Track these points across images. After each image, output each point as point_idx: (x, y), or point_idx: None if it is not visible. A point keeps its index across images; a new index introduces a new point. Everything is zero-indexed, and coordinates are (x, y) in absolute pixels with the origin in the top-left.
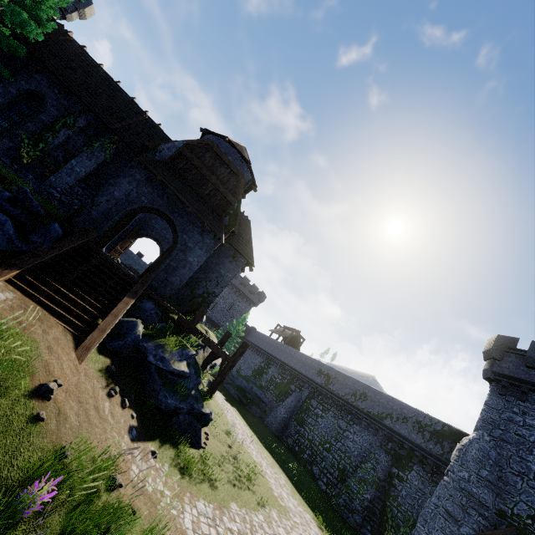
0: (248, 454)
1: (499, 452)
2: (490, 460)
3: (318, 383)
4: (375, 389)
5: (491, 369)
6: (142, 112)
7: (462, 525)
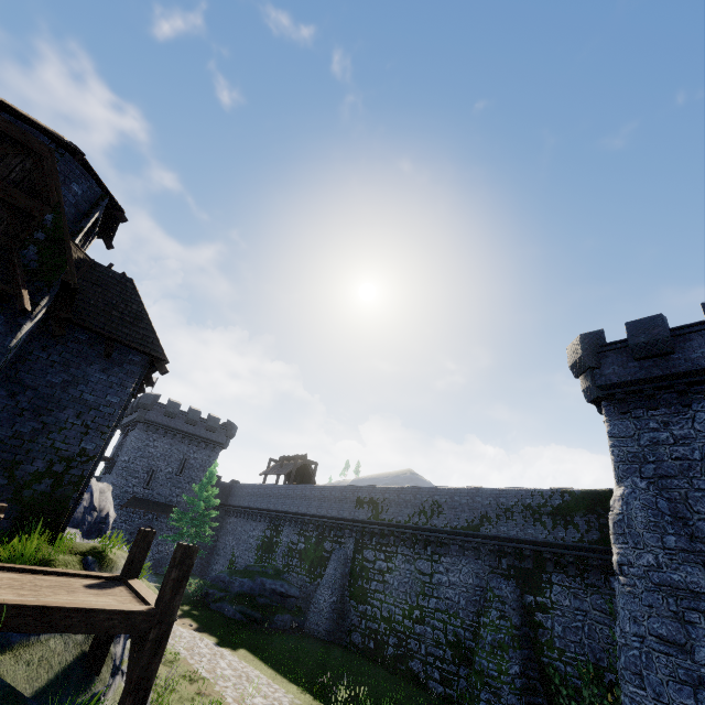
0: None
1: (668, 497)
2: (665, 516)
3: (363, 520)
4: (448, 489)
5: (594, 384)
6: None
7: (694, 649)
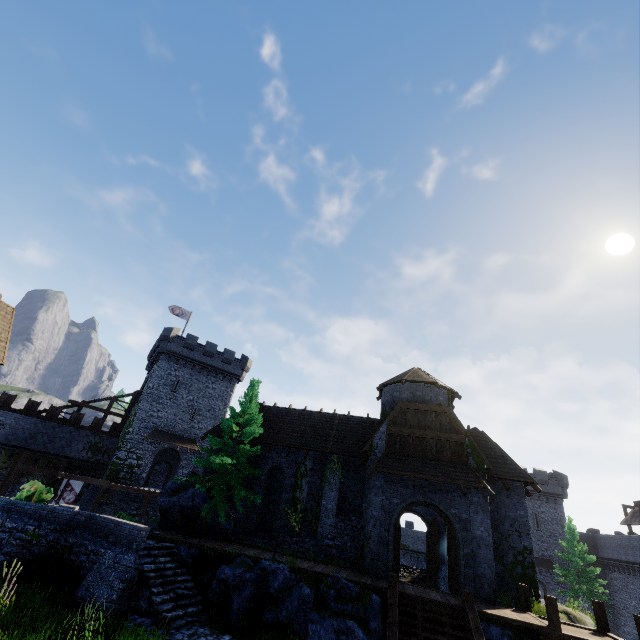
0: None
1: None
2: None
3: None
4: None
5: None
6: (333, 415)
7: None
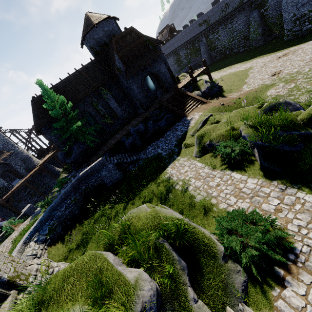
0: (225, 75)
1: None
2: None
3: (204, 29)
4: None
5: None
6: (78, 71)
7: None
